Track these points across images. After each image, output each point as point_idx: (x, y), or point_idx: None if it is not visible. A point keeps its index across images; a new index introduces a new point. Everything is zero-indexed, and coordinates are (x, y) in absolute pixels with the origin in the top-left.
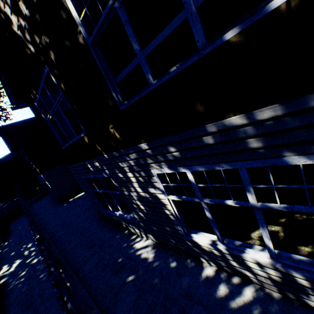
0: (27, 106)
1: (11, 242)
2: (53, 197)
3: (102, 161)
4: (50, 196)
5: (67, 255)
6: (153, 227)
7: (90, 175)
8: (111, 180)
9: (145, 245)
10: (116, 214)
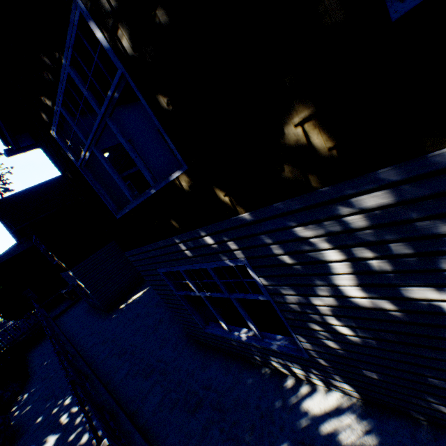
0: (36, 147)
1: (33, 393)
2: (91, 304)
3: (228, 232)
4: (85, 303)
5: (149, 428)
6: (366, 372)
7: (180, 265)
8: (235, 272)
9: (332, 406)
10: (239, 338)
